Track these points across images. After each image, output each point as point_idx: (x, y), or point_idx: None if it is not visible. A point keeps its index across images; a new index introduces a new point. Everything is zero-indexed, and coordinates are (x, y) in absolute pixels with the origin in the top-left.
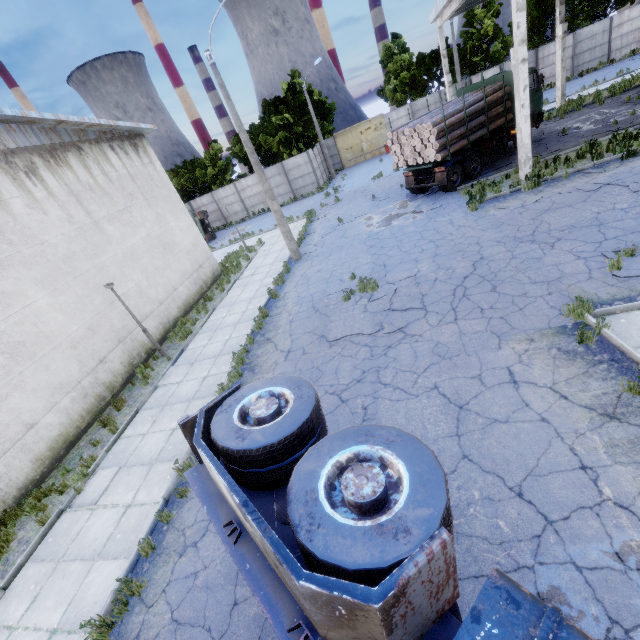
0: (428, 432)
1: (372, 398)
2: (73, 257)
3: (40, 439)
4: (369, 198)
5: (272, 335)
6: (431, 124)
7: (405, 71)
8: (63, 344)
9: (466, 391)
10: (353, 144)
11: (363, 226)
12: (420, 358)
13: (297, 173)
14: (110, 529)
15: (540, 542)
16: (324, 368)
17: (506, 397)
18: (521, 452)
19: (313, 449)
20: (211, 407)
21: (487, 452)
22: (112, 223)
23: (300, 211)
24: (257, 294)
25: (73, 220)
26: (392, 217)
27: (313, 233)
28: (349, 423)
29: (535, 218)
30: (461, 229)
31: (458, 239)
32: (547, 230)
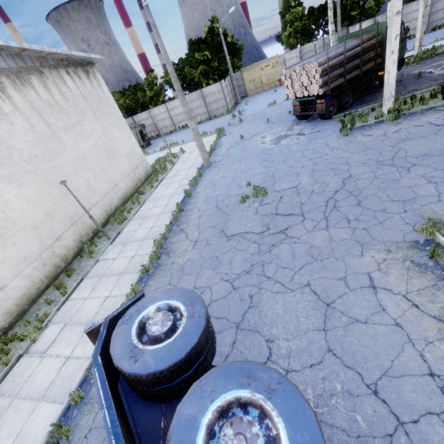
0: (300, 324)
1: (257, 288)
2: (35, 159)
3: (8, 298)
4: (264, 121)
5: (185, 226)
6: (317, 64)
7: (298, 21)
8: (27, 226)
9: (333, 291)
10: (255, 77)
11: (259, 143)
12: (297, 257)
13: (212, 98)
14: (53, 376)
15: (392, 441)
16: (222, 258)
17: (366, 300)
18: (377, 352)
19: (197, 386)
20: (116, 315)
21: (348, 349)
22: (67, 133)
23: (213, 128)
24: (176, 192)
25: (35, 130)
26: (281, 137)
27: (221, 146)
28: (238, 308)
29: (394, 145)
30: (334, 150)
31: (332, 159)
32: (404, 156)
